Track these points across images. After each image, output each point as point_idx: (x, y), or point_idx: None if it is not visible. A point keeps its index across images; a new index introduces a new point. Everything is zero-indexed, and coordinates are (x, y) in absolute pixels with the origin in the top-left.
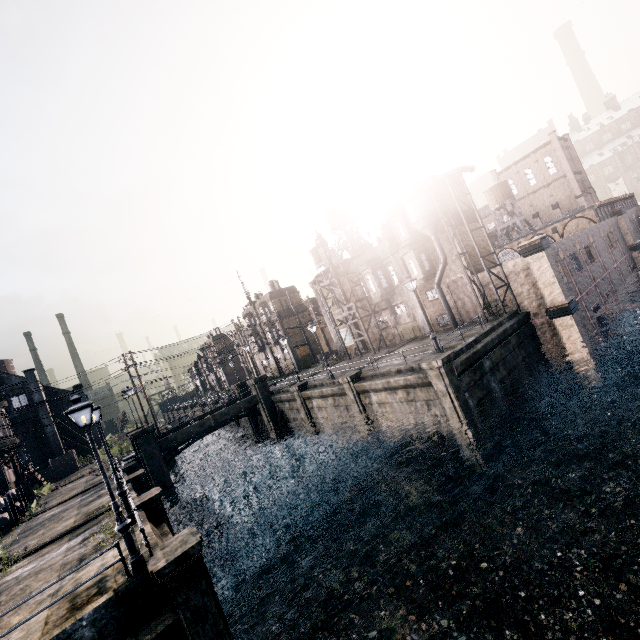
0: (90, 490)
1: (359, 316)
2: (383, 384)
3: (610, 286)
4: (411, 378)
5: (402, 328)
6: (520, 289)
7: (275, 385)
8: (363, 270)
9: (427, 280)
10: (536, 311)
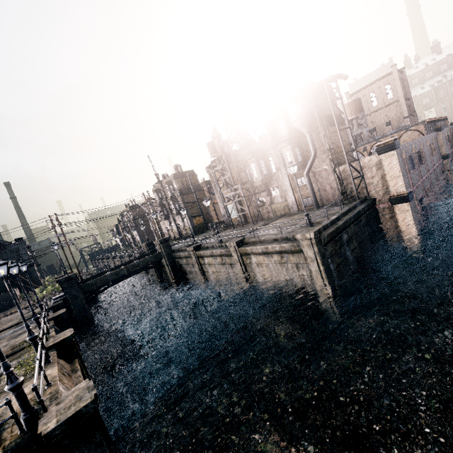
0: (22, 323)
1: (243, 195)
2: (262, 249)
3: (430, 183)
4: (286, 246)
5: (275, 206)
6: (371, 180)
7: (176, 245)
8: (249, 159)
9: (299, 169)
10: (381, 198)
